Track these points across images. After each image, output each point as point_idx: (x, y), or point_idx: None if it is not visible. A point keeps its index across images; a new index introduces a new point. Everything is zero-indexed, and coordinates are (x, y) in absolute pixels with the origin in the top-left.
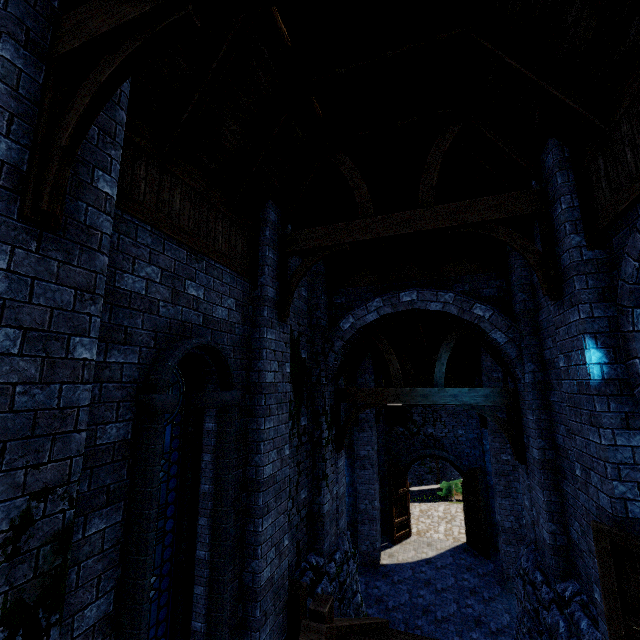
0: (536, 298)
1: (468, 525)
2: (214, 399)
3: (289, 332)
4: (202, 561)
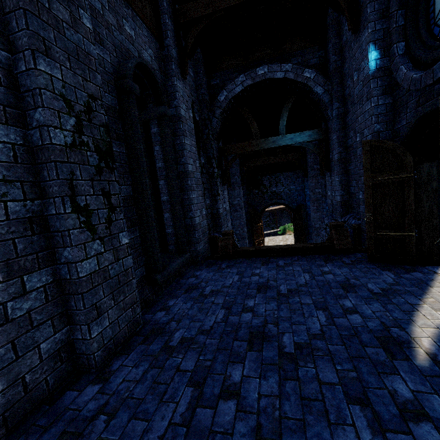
0: (343, 56)
1: (296, 237)
2: (154, 112)
3: (188, 90)
4: (165, 202)
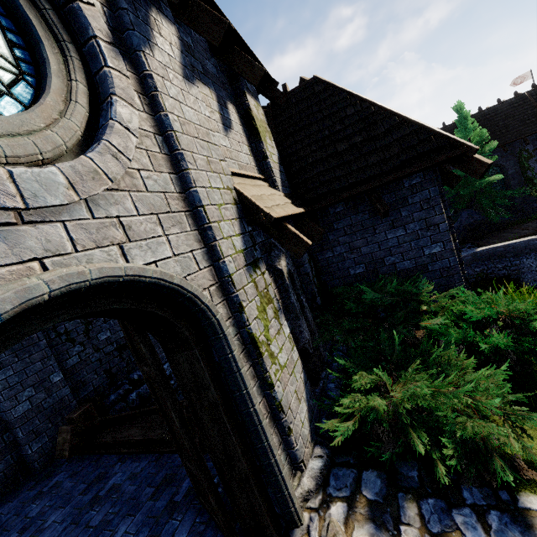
0: None
1: None
2: None
3: None
4: None
